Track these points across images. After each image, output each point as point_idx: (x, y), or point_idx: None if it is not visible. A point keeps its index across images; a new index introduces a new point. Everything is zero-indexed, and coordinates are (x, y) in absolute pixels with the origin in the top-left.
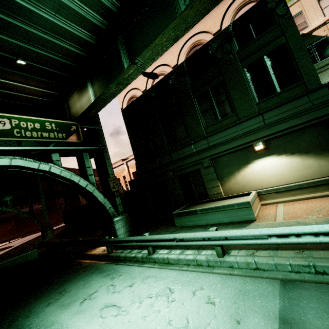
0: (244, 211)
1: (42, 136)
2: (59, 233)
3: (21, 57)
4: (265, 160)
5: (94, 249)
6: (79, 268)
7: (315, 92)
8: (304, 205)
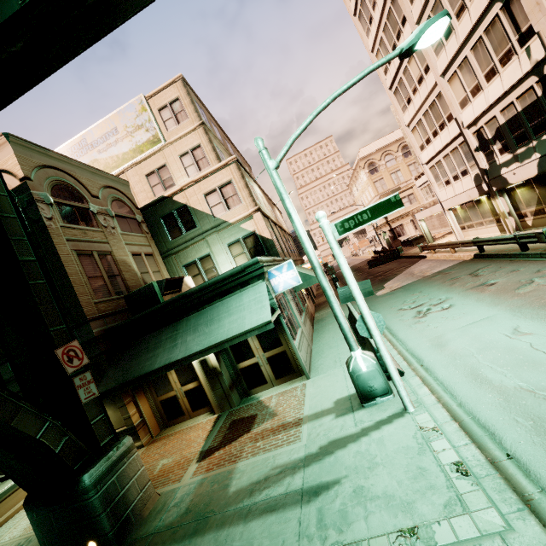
0: None
1: None
2: None
3: None
4: None
5: None
6: None
7: (81, 327)
8: None
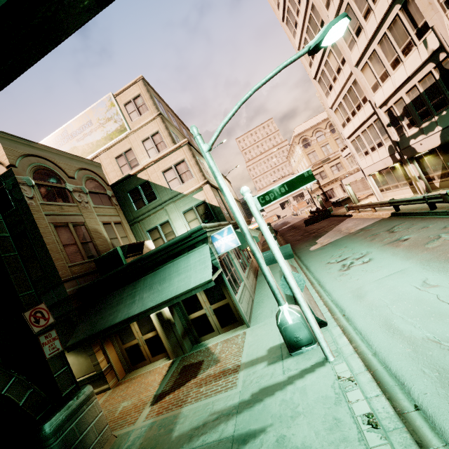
0: None
1: None
2: None
3: None
4: None
5: None
6: None
7: (57, 287)
8: None
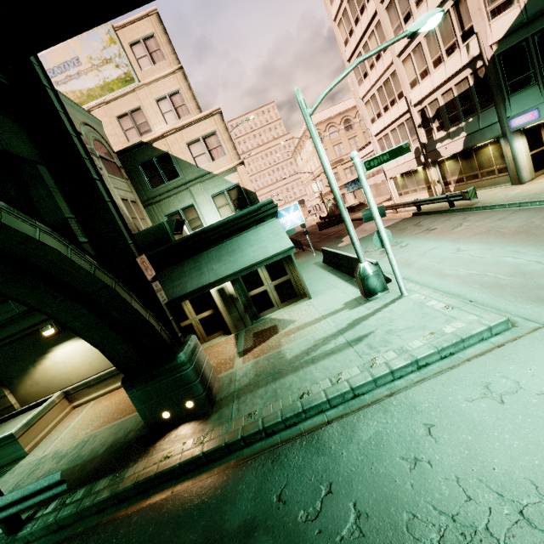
0: (10, 447)
1: None
2: None
3: None
4: (67, 346)
5: None
6: None
7: None
8: (104, 405)
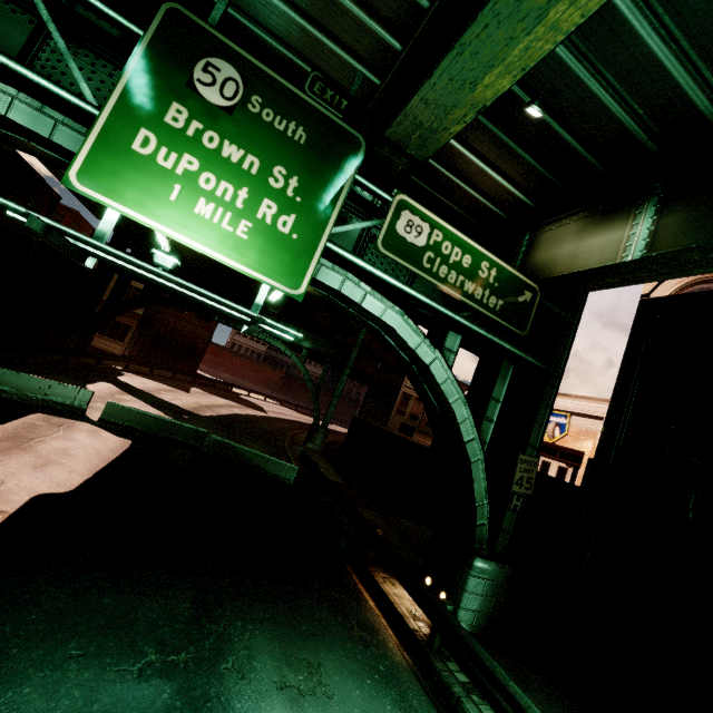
0: None
1: (461, 287)
2: (329, 445)
3: (541, 101)
4: None
5: (390, 575)
6: (355, 614)
7: None
8: None
